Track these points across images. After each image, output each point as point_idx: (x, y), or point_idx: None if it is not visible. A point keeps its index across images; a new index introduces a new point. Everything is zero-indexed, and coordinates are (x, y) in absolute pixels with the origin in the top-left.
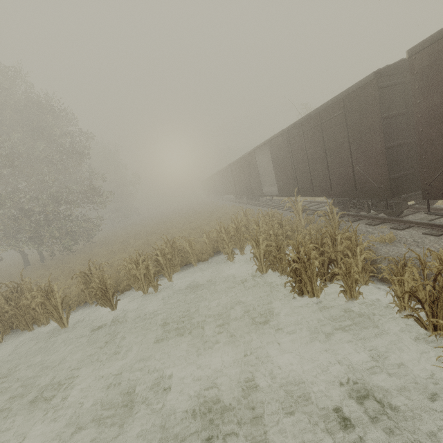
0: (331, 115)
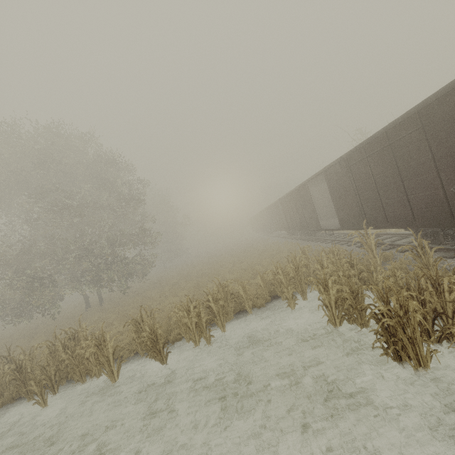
0: (404, 133)
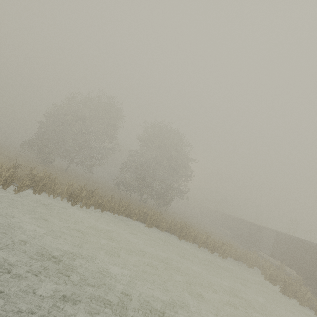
0: (312, 248)
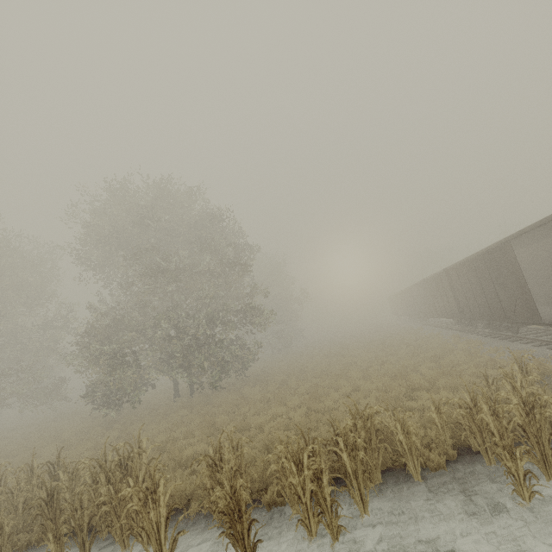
0: None
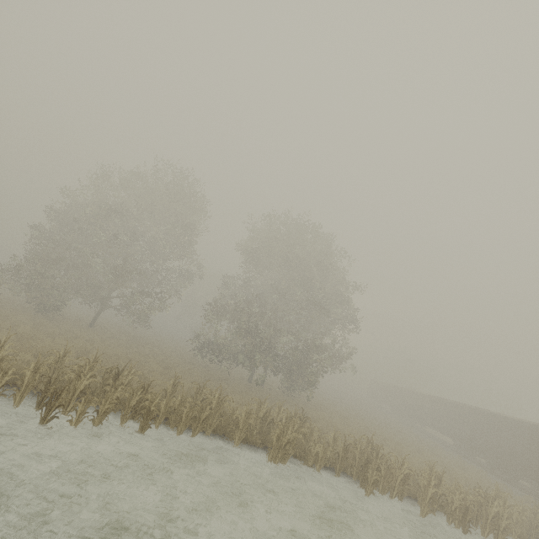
0: None
